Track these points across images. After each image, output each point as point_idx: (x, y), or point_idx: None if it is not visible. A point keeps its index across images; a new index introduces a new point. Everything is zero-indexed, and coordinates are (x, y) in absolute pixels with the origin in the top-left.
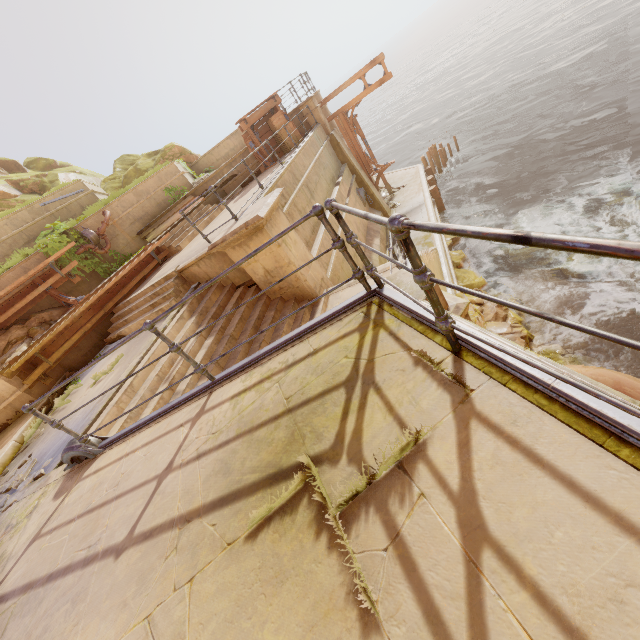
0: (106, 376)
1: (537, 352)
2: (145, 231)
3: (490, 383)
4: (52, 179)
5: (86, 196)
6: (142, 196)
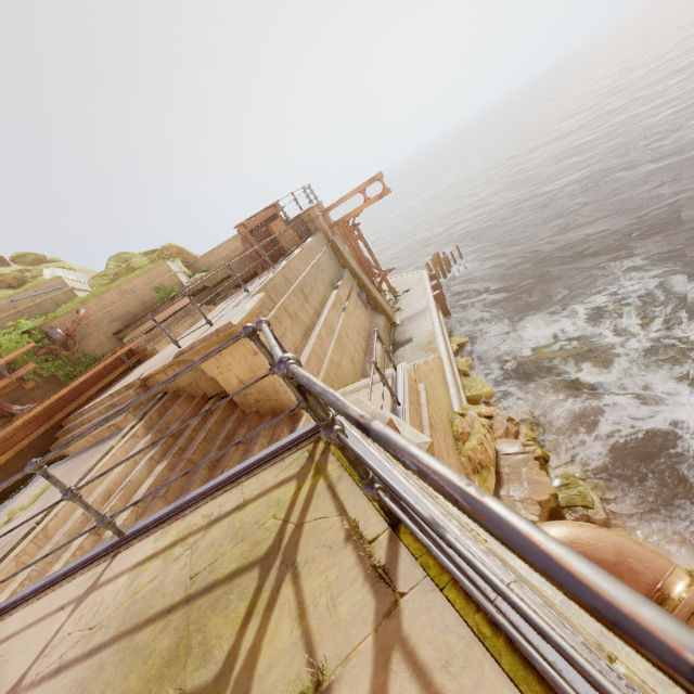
0: (23, 512)
1: (554, 476)
2: (123, 331)
3: (425, 584)
4: (36, 274)
5: (64, 293)
6: (126, 294)
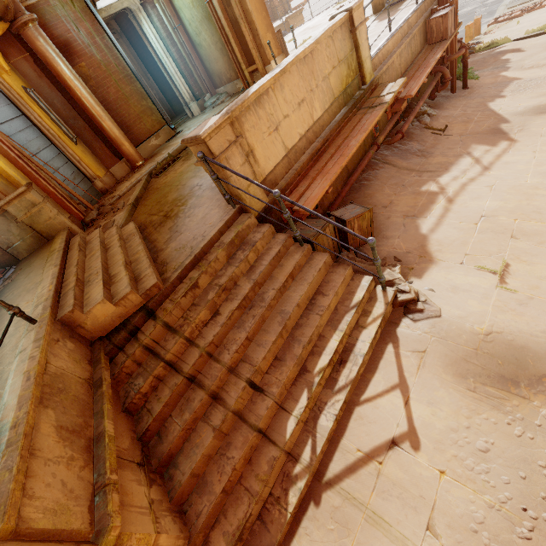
0: None
1: None
2: None
3: None
4: None
5: None
6: None
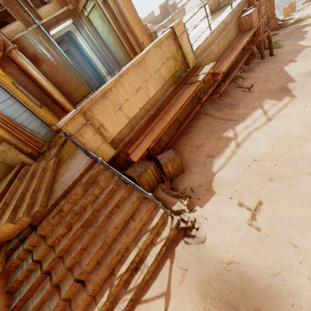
0: None
1: None
2: None
3: None
4: None
5: None
6: None
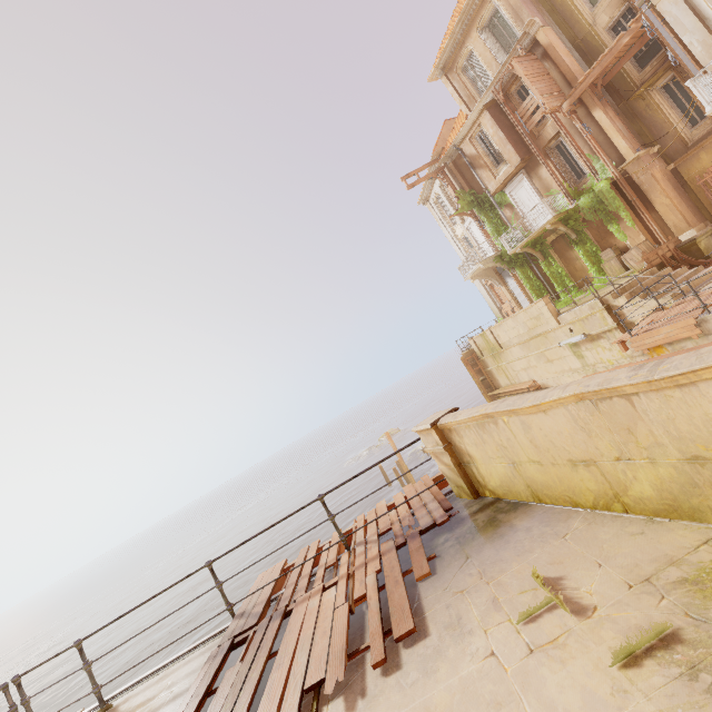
0: None
1: None
2: None
3: (121, 698)
4: None
5: None
6: None
